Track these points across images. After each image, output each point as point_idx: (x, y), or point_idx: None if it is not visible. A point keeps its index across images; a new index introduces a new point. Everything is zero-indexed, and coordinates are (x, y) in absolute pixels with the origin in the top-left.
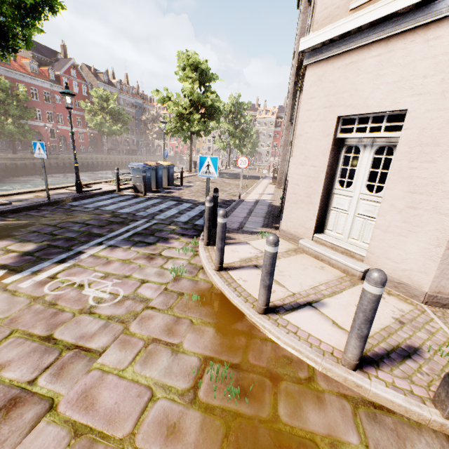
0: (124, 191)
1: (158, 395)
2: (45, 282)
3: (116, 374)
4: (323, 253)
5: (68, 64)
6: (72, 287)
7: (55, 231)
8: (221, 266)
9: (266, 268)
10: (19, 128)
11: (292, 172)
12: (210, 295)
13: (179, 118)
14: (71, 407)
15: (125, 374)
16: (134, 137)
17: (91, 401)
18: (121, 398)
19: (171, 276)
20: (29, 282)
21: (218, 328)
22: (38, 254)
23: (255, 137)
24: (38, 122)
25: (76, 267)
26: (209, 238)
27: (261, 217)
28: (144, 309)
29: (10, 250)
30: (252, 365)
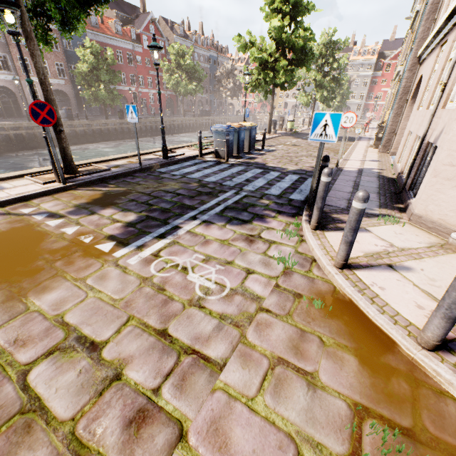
0: (206, 157)
1: (306, 454)
2: (150, 260)
3: (245, 404)
4: None
5: (147, 20)
6: (176, 269)
7: (150, 201)
8: (345, 264)
9: None
10: (109, 94)
11: (455, 132)
12: (335, 301)
13: (261, 69)
14: (202, 441)
15: (255, 406)
16: (207, 96)
17: (223, 439)
18: (258, 445)
19: (279, 268)
20: (135, 258)
21: (361, 358)
22: (139, 226)
23: (346, 86)
24: (123, 86)
25: (175, 245)
26: (318, 222)
27: (373, 192)
28: (257, 310)
29: (115, 220)
30: (434, 438)
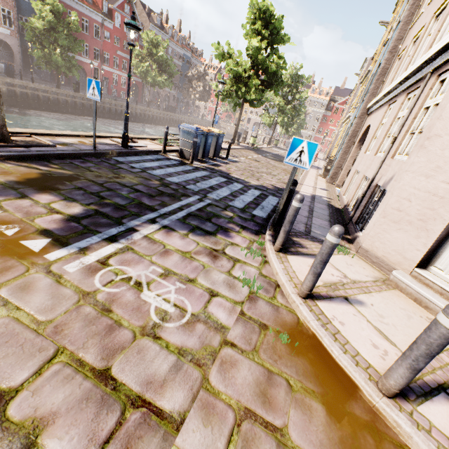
0: (169, 154)
1: None
2: (95, 268)
3: None
4: (431, 300)
5: None
6: (128, 284)
7: (102, 193)
8: (309, 294)
9: (429, 347)
10: (66, 61)
11: (405, 182)
12: (299, 335)
13: (235, 81)
14: None
15: None
16: (175, 92)
17: None
18: None
19: (244, 292)
20: (76, 264)
21: (328, 407)
22: (85, 222)
23: (303, 117)
24: (85, 58)
25: (129, 252)
26: (283, 244)
27: (325, 220)
28: (221, 344)
29: (53, 210)
30: None
